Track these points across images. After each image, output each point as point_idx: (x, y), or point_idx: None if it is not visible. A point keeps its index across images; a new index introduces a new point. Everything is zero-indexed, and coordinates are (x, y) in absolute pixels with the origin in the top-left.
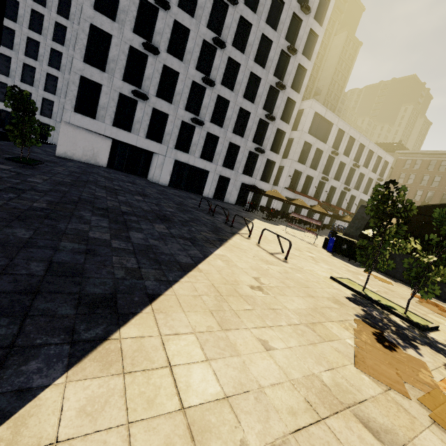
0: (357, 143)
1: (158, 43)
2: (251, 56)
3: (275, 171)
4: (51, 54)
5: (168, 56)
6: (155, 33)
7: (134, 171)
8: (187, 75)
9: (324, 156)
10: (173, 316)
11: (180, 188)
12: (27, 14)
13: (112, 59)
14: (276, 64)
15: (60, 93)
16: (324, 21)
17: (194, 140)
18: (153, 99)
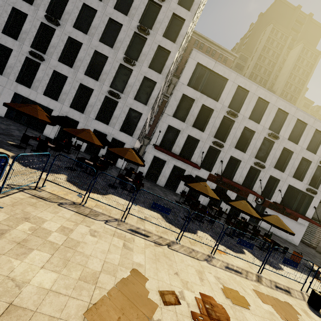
0: (274, 107)
1: None
2: (111, 3)
3: (142, 123)
4: None
5: (19, 1)
6: None
7: None
8: (36, 17)
9: (215, 116)
10: None
11: (21, 122)
12: None
13: None
14: (142, 12)
15: None
16: None
17: (38, 76)
18: None
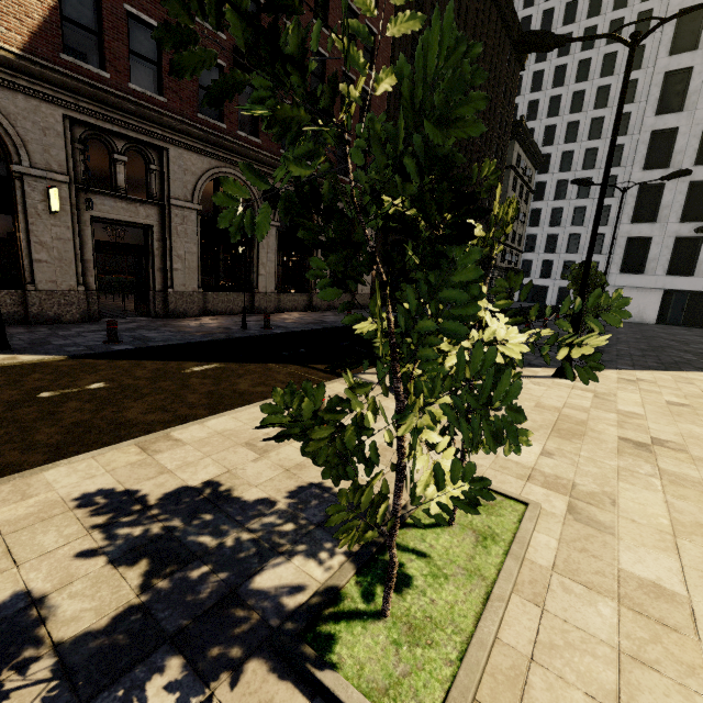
0: None
1: None
2: None
3: None
4: (574, 213)
5: None
6: None
7: (698, 323)
8: None
9: None
10: None
11: None
12: (552, 188)
13: (665, 206)
14: None
15: (582, 250)
16: None
17: None
18: None
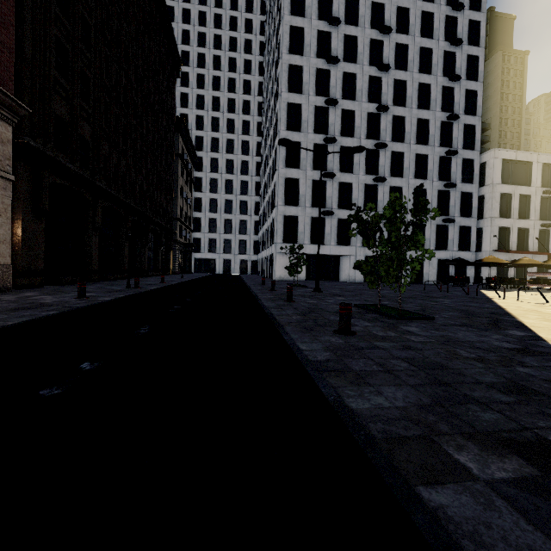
0: None
1: (331, 169)
2: (412, 141)
3: (473, 236)
4: (225, 204)
5: (341, 174)
6: (328, 163)
7: (326, 277)
8: (359, 182)
9: (534, 200)
10: (527, 315)
11: None
12: (208, 183)
13: (302, 195)
14: (439, 136)
15: (235, 231)
16: (478, 76)
17: (378, 233)
18: (336, 212)
